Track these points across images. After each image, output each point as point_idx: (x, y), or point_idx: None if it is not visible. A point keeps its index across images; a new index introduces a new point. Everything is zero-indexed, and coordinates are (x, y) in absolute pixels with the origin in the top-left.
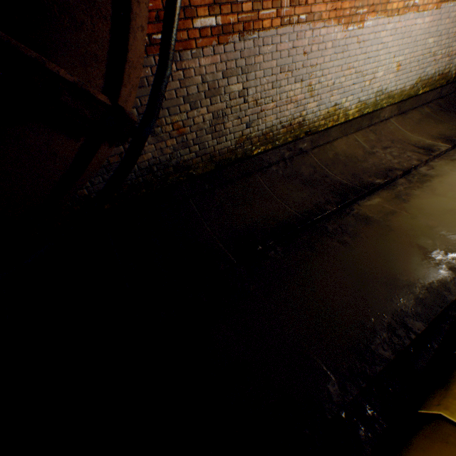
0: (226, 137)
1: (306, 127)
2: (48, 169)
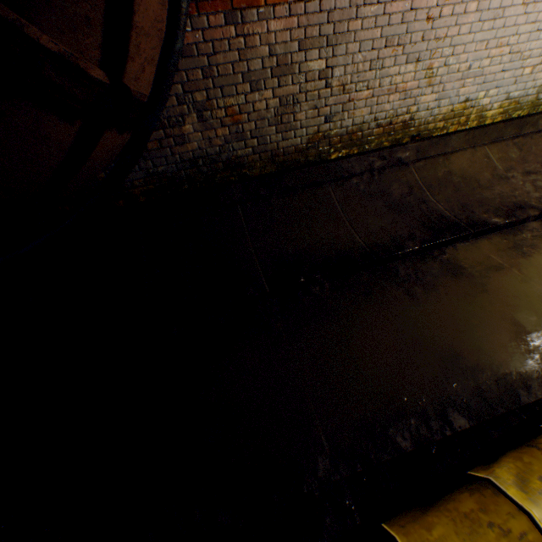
0: (296, 133)
1: (413, 129)
2: (41, 154)
